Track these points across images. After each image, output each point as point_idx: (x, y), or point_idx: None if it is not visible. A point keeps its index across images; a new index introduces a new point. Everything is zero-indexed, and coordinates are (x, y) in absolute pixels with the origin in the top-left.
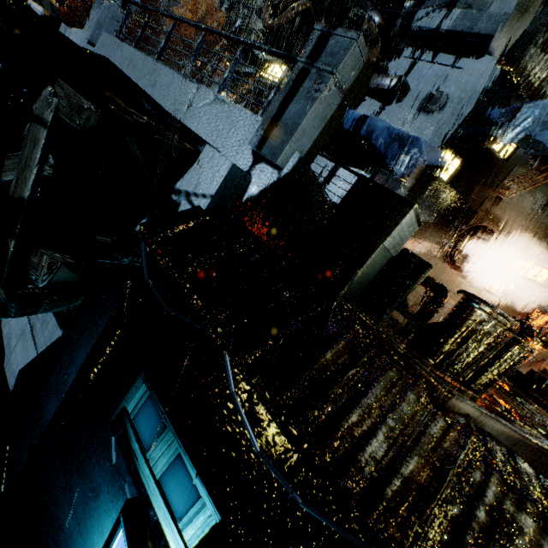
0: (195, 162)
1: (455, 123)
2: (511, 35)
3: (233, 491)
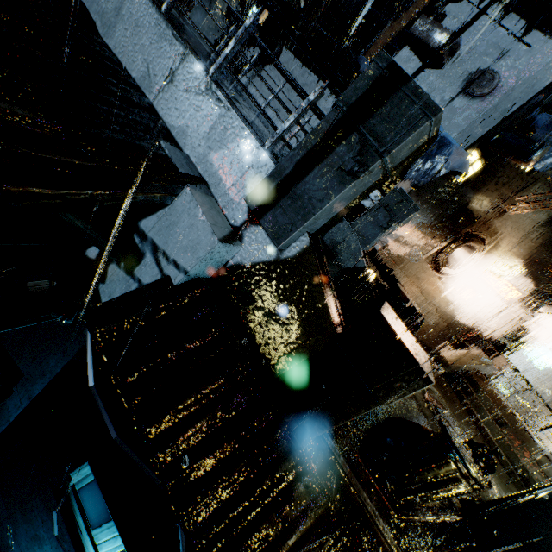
0: (169, 204)
1: (494, 120)
2: None
3: None
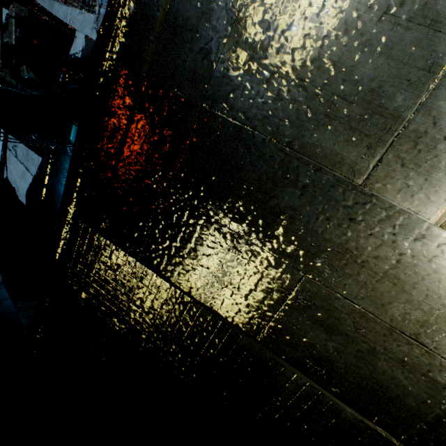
0: (74, 40)
1: None
2: None
3: None
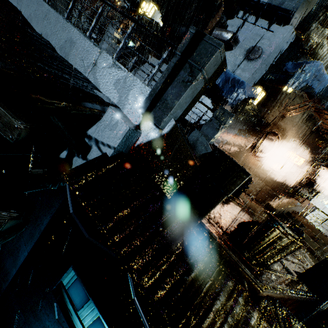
0: (101, 118)
1: (264, 69)
2: (304, 11)
3: None
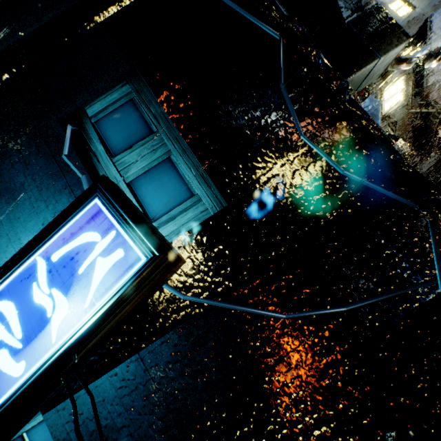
0: None
1: None
2: None
3: (249, 180)
